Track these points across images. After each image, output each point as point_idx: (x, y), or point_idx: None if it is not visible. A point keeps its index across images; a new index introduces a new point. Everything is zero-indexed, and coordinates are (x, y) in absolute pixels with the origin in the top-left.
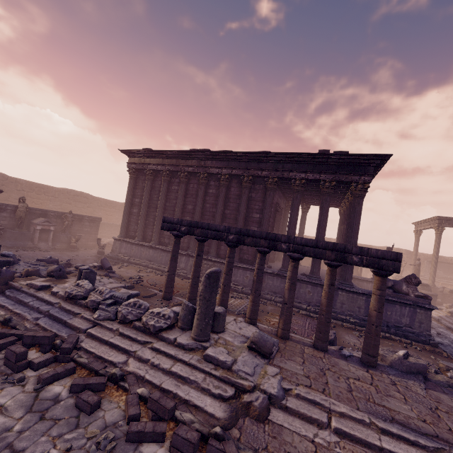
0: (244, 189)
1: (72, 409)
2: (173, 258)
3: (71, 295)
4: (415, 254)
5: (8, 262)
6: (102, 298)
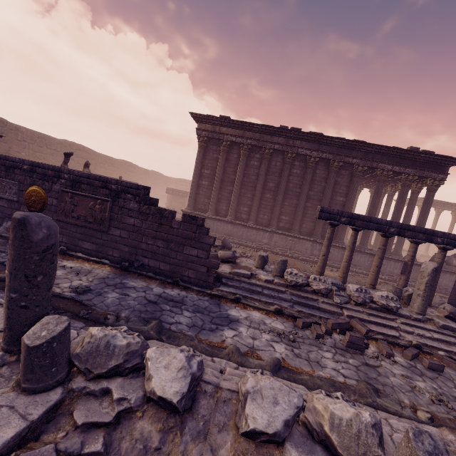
0: (333, 173)
1: (429, 370)
2: (329, 244)
3: (298, 283)
4: None
5: None
6: (330, 285)
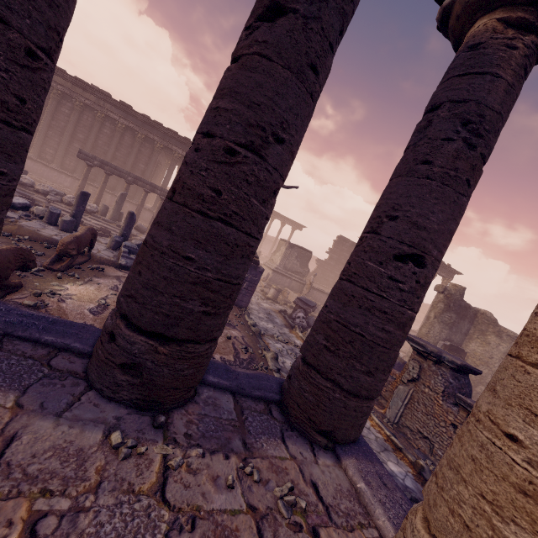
0: (137, 143)
1: None
2: (85, 179)
3: (23, 182)
4: None
5: None
6: (49, 190)
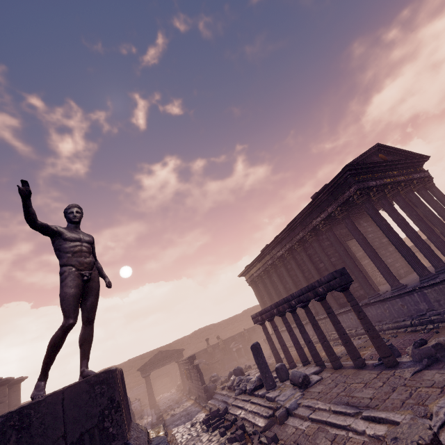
0: (300, 253)
1: (218, 437)
2: (267, 339)
3: (228, 387)
4: None
5: (215, 380)
6: (236, 382)
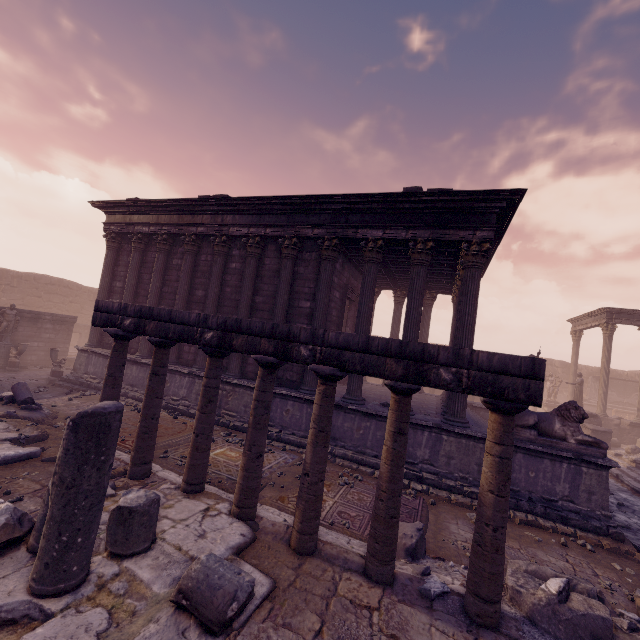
0: (285, 259)
1: None
2: (108, 381)
3: None
4: (575, 367)
5: None
6: None
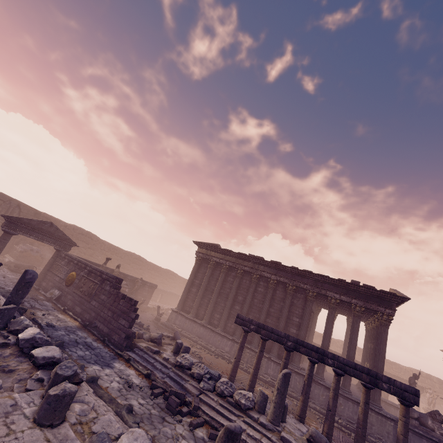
0: (288, 295)
1: None
2: (241, 348)
3: (181, 364)
4: None
5: None
6: (204, 372)
